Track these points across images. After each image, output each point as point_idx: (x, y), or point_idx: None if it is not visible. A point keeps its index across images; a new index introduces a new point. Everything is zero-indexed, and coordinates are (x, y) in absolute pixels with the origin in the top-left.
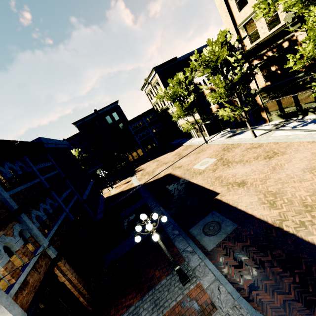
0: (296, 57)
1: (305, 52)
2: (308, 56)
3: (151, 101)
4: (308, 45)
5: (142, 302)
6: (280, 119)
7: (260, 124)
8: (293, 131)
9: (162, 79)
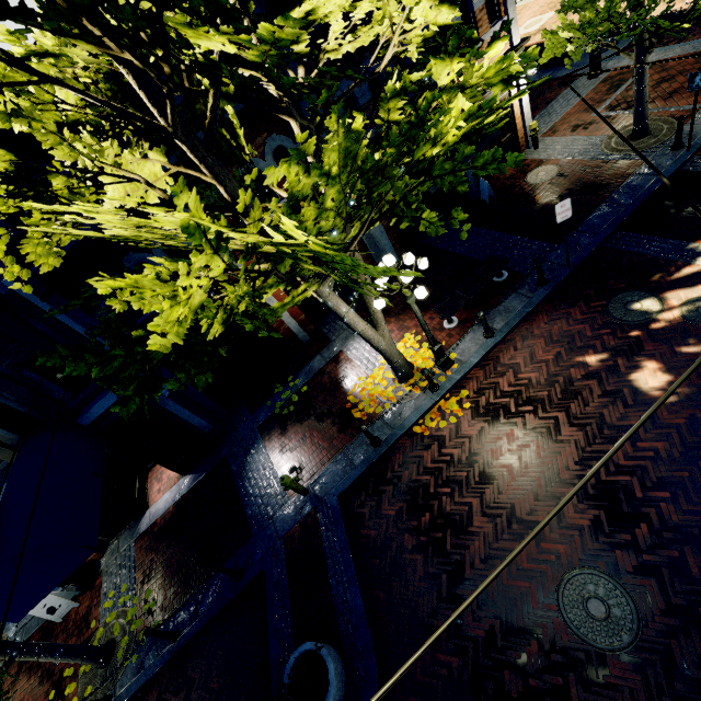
0: None
1: None
2: None
3: None
4: None
5: (549, 109)
6: None
7: None
8: None
9: None
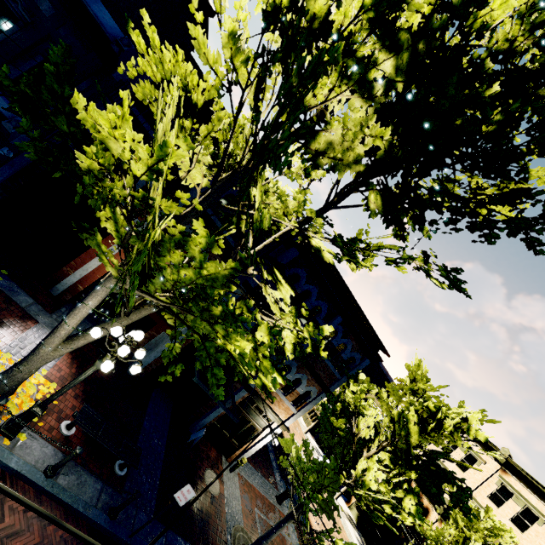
0: (424, 524)
1: (428, 530)
2: (426, 533)
3: None
4: (430, 528)
5: (256, 472)
6: (355, 518)
7: (343, 497)
8: (355, 539)
9: None
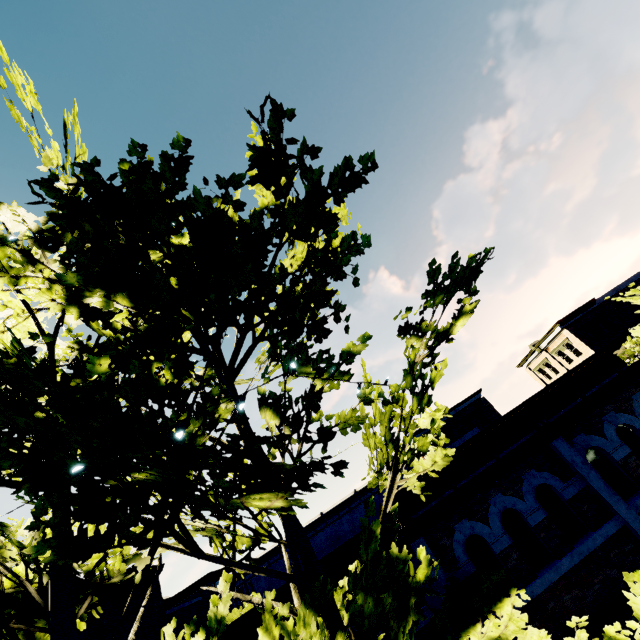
0: None
1: None
2: None
3: (546, 383)
4: None
5: None
6: None
7: None
8: None
9: (580, 336)
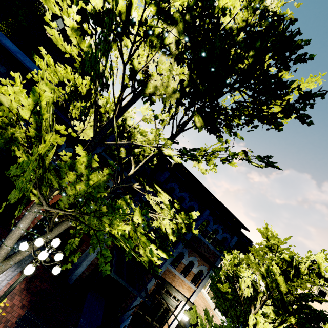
0: None
1: None
2: None
3: None
4: None
5: None
6: None
7: None
8: None
9: None
